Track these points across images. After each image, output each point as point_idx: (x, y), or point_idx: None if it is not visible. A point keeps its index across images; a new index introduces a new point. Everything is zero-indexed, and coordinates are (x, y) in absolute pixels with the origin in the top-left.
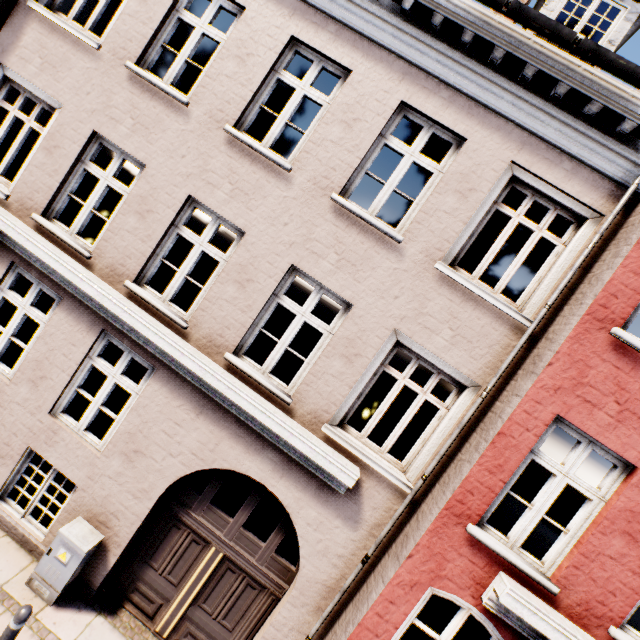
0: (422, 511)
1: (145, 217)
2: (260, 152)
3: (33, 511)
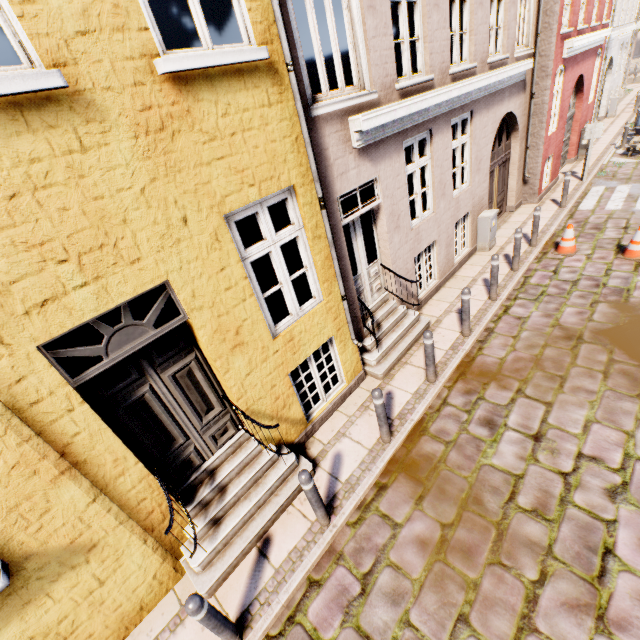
0: (542, 51)
1: (438, 5)
2: None
3: None
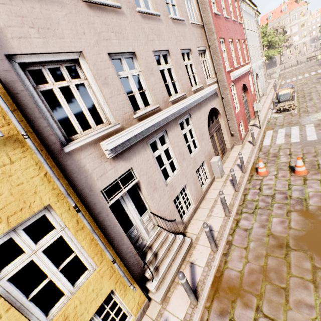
0: (220, 79)
1: (153, 73)
2: (152, 13)
3: None
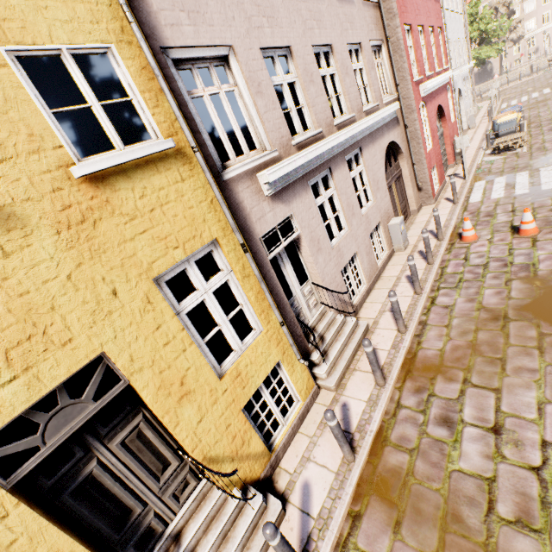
0: (404, 95)
1: (313, 81)
2: None
3: None
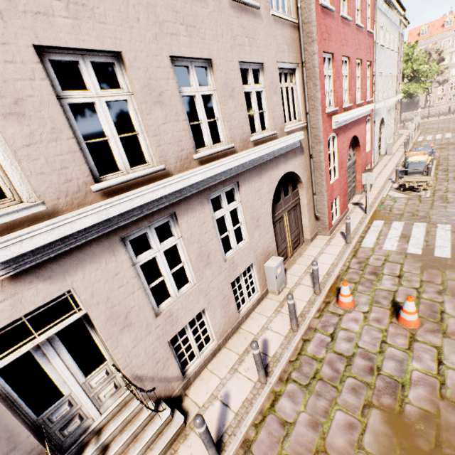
0: (313, 124)
1: (162, 102)
2: None
3: (237, 308)
